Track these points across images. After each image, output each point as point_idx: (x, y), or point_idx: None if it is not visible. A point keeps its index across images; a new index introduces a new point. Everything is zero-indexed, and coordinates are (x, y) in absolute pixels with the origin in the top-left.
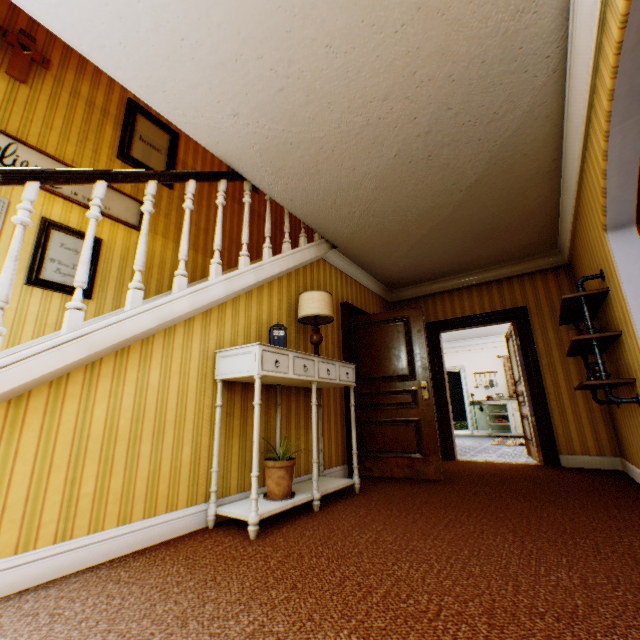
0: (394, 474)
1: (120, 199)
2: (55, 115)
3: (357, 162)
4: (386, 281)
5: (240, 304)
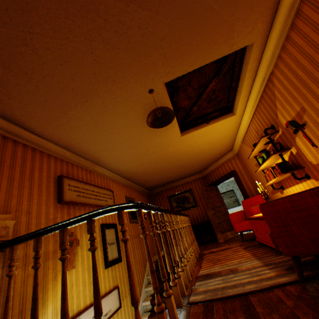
0: None
1: (112, 296)
2: (84, 272)
3: None
4: None
5: None
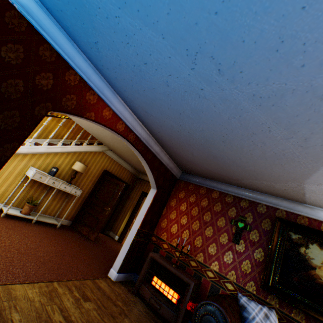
0: (84, 232)
1: None
2: None
3: (102, 132)
4: (136, 169)
5: (50, 156)
